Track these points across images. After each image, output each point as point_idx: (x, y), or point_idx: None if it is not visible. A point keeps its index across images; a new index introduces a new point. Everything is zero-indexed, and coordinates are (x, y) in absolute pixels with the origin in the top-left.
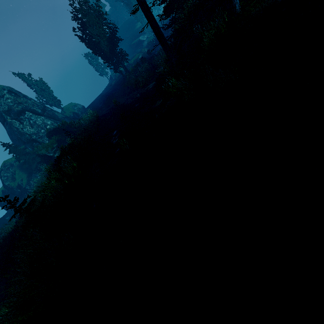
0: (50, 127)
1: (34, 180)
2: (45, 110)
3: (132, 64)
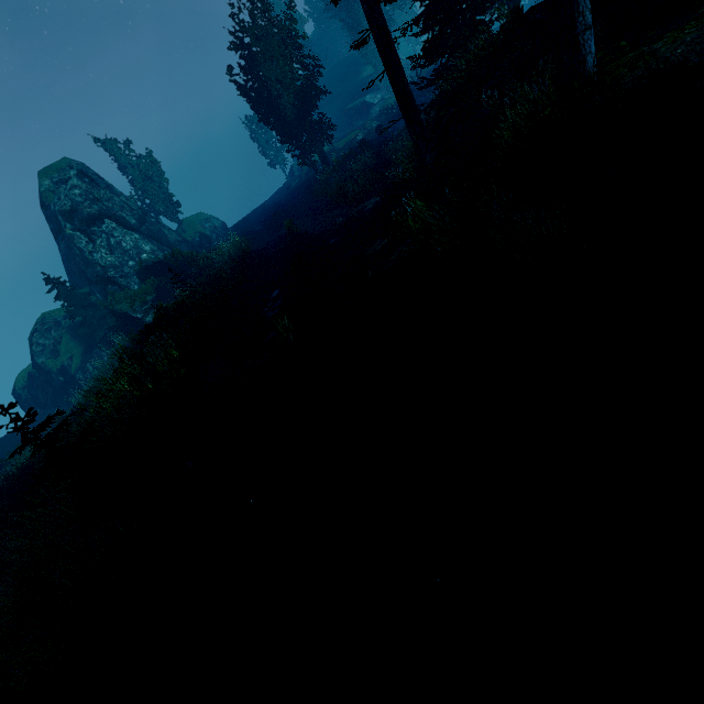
0: (148, 259)
1: (94, 364)
2: (144, 220)
3: (340, 151)
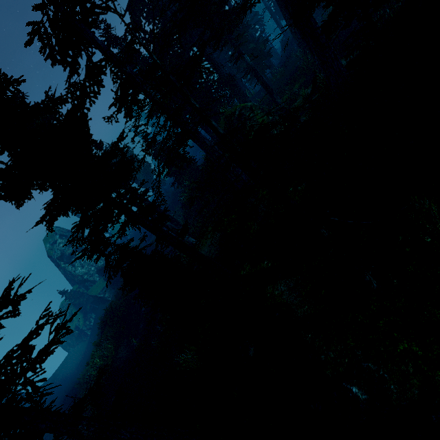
0: (99, 266)
1: (89, 321)
2: None
3: None
